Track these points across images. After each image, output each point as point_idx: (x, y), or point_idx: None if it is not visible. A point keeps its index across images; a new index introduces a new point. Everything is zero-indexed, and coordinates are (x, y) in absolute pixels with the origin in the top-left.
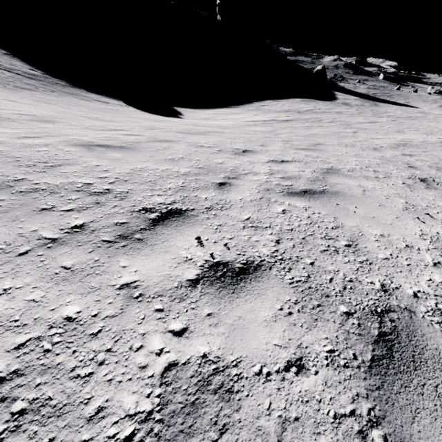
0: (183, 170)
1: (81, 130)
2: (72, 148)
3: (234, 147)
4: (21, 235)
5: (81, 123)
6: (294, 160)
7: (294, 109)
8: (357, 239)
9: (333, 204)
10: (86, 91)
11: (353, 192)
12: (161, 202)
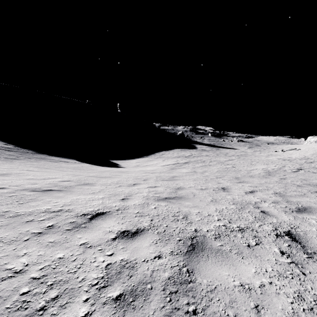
0: (232, 207)
1: (122, 188)
2: (161, 202)
3: (214, 186)
4: (278, 263)
5: (105, 182)
6: (253, 190)
7: (181, 155)
8: None
9: None
10: (48, 155)
11: (313, 205)
12: (270, 229)
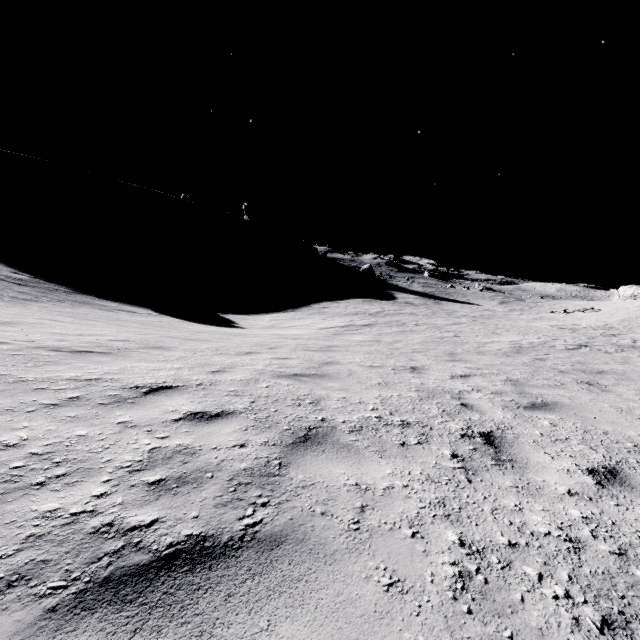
0: (411, 394)
1: (223, 356)
2: (283, 380)
3: (397, 364)
4: (436, 467)
5: (194, 347)
6: (468, 374)
7: (362, 311)
8: (632, 441)
9: (571, 413)
10: (98, 298)
11: (565, 401)
12: (459, 427)
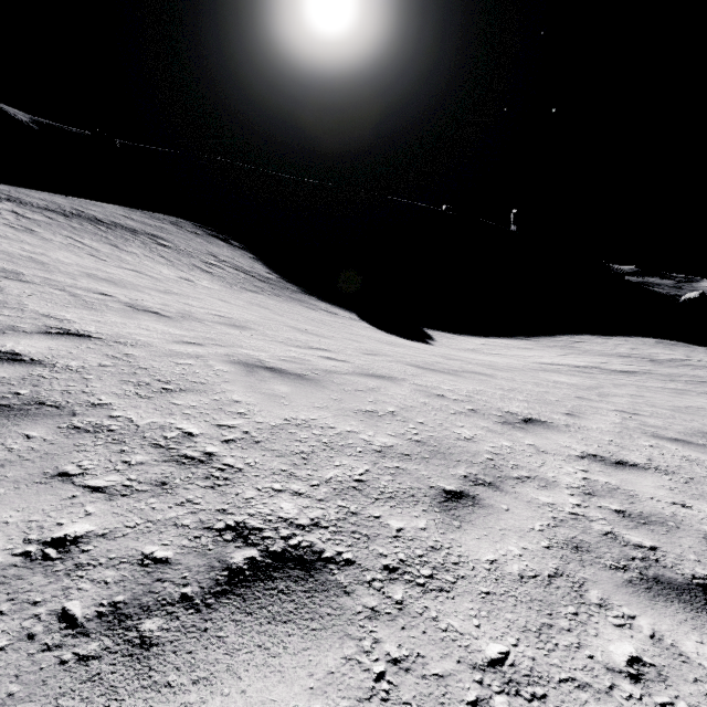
0: (381, 439)
1: (268, 342)
2: (228, 366)
3: (506, 408)
4: None
5: (279, 334)
6: (653, 465)
7: (641, 354)
8: None
9: None
10: (317, 299)
11: None
12: (288, 514)
